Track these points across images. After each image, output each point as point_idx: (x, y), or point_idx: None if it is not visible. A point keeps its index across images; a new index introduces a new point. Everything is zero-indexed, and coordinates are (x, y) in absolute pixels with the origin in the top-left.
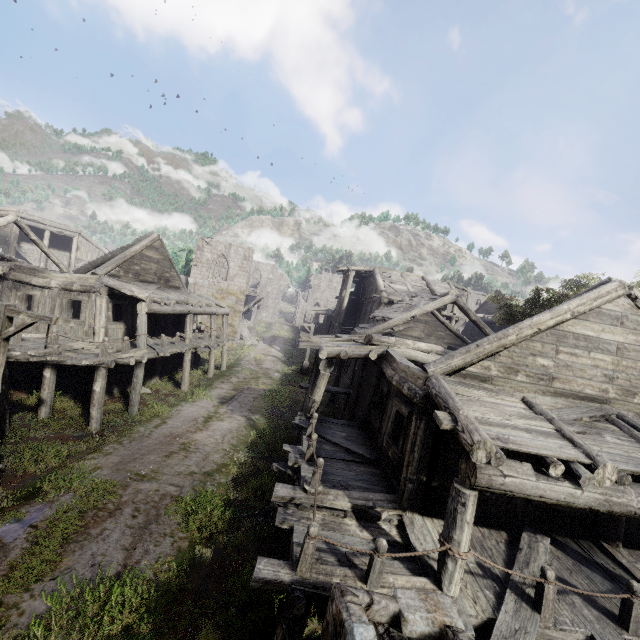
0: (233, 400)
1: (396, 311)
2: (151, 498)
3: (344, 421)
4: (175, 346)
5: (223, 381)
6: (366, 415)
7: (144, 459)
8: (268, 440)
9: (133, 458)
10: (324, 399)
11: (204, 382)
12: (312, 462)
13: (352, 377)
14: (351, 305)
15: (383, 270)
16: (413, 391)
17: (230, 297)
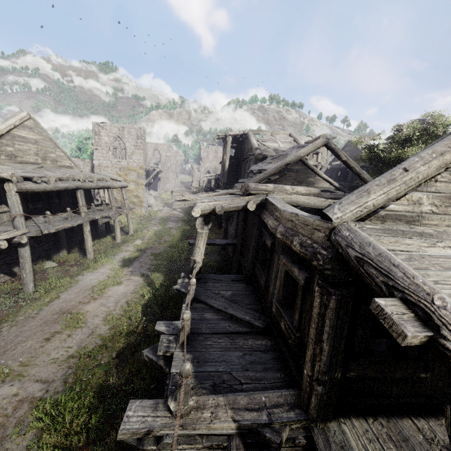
0: (135, 261)
1: (270, 162)
2: (2, 410)
3: (229, 276)
4: (67, 221)
5: (128, 244)
6: (251, 268)
7: (16, 349)
8: (161, 299)
9: (2, 351)
10: (217, 248)
11: (112, 248)
12: (188, 345)
13: (236, 228)
14: (232, 167)
15: (255, 132)
16: (309, 249)
17: (132, 173)
